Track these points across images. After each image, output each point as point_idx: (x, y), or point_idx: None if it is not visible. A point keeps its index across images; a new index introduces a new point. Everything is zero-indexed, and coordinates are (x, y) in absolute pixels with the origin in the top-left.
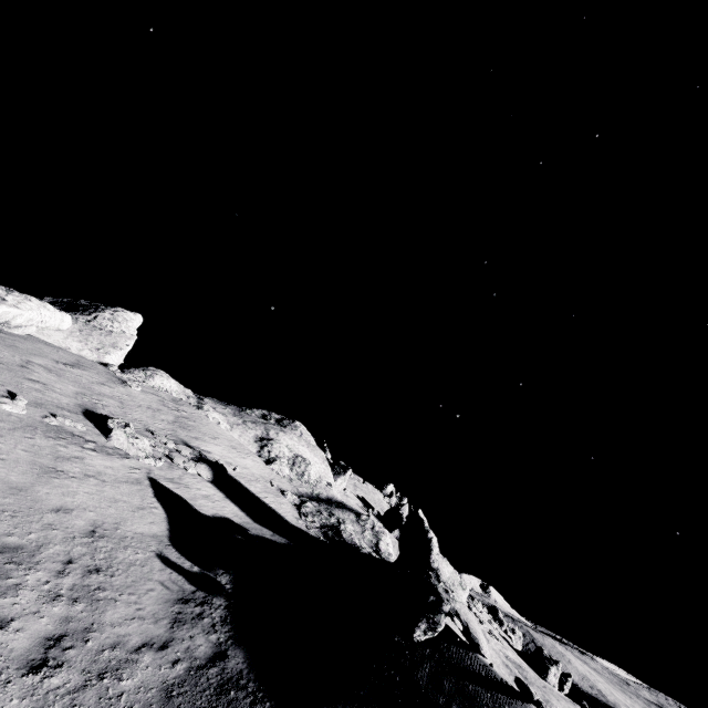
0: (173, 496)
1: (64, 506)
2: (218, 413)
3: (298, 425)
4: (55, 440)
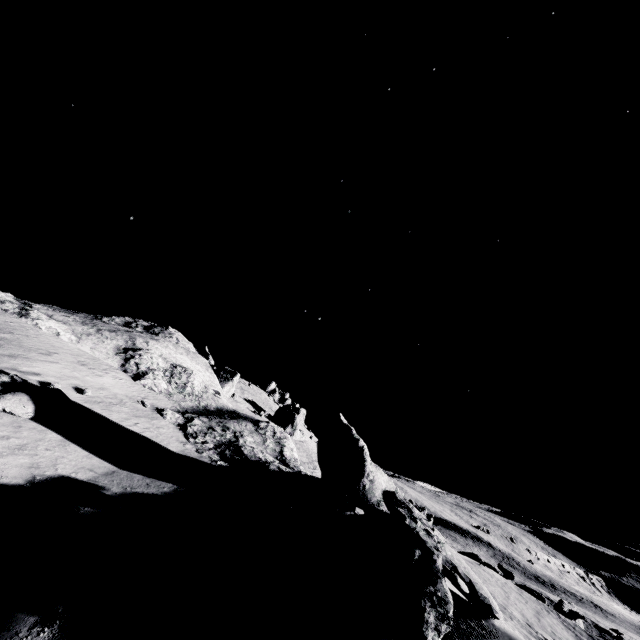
0: None
1: None
2: (56, 321)
3: (172, 332)
4: None
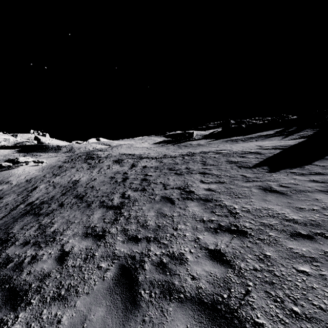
0: (2, 152)
1: None
2: None
3: None
4: None
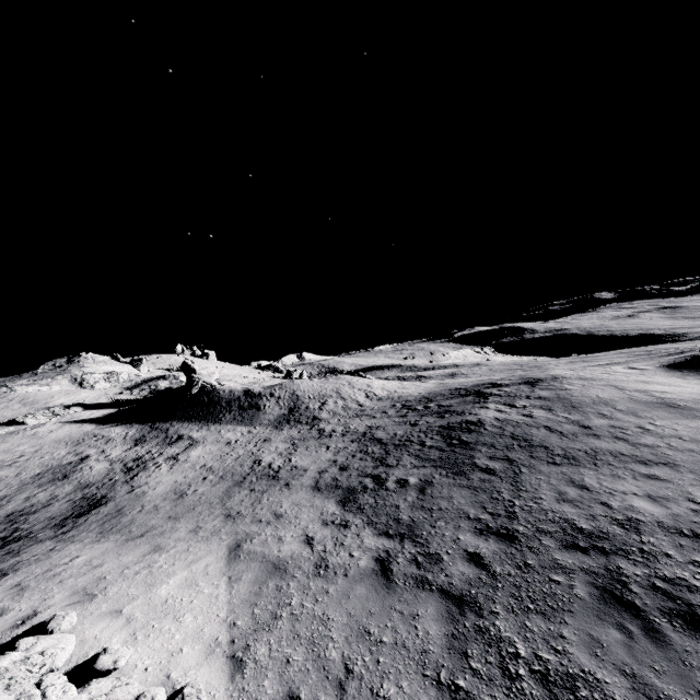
0: (82, 420)
1: (63, 437)
2: (30, 385)
3: (85, 356)
4: (19, 434)
